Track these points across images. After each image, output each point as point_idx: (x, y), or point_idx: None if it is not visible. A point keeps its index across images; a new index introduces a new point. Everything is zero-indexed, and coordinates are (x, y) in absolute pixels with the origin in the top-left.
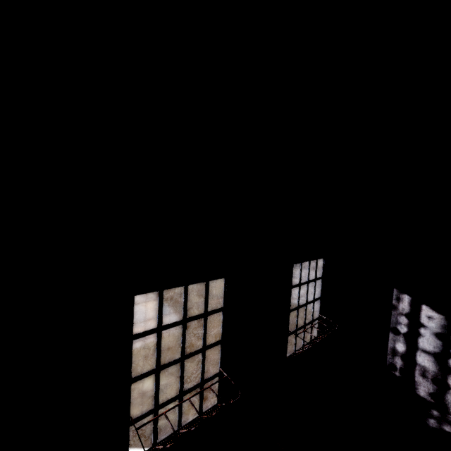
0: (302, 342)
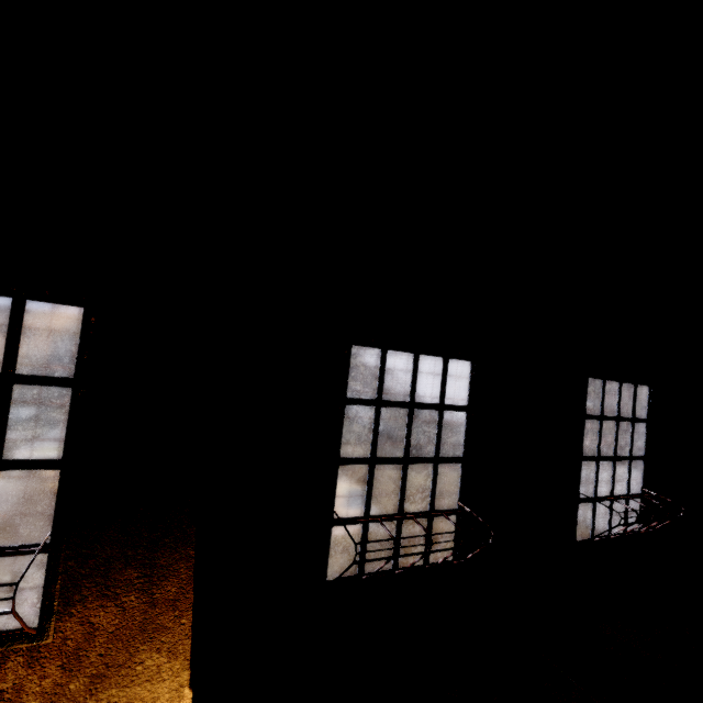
0: (607, 528)
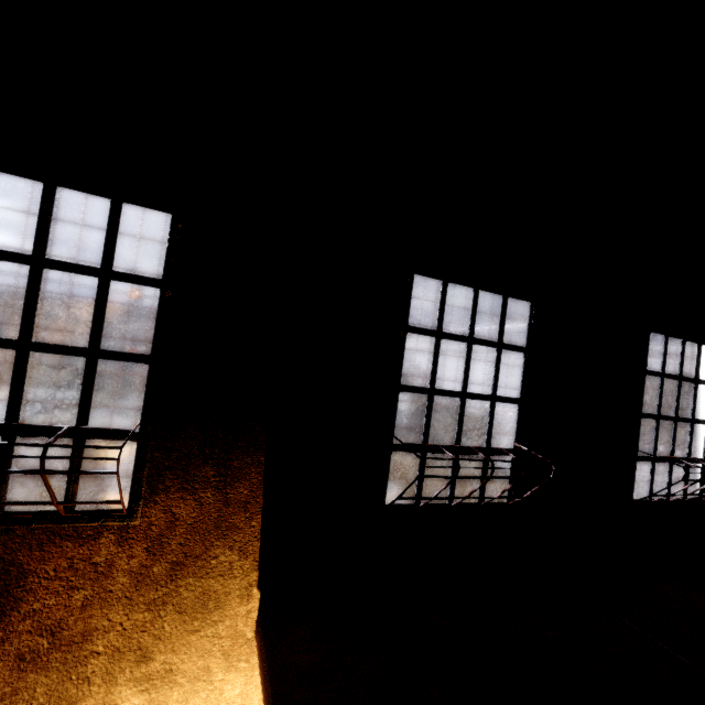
0: (666, 491)
